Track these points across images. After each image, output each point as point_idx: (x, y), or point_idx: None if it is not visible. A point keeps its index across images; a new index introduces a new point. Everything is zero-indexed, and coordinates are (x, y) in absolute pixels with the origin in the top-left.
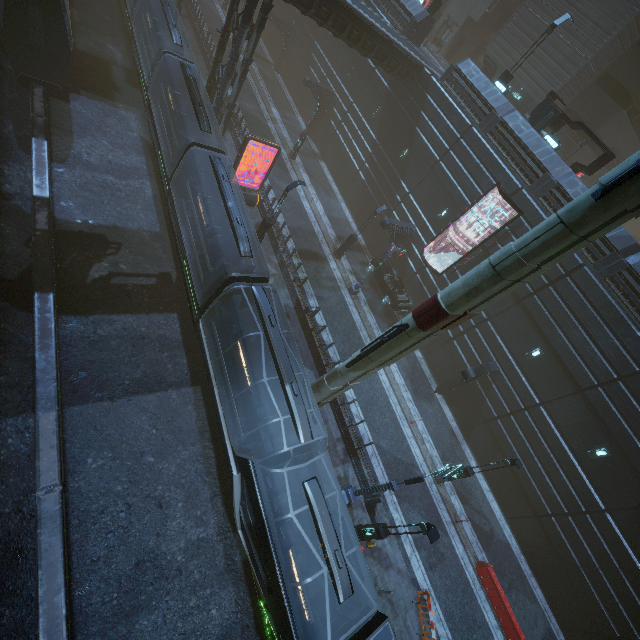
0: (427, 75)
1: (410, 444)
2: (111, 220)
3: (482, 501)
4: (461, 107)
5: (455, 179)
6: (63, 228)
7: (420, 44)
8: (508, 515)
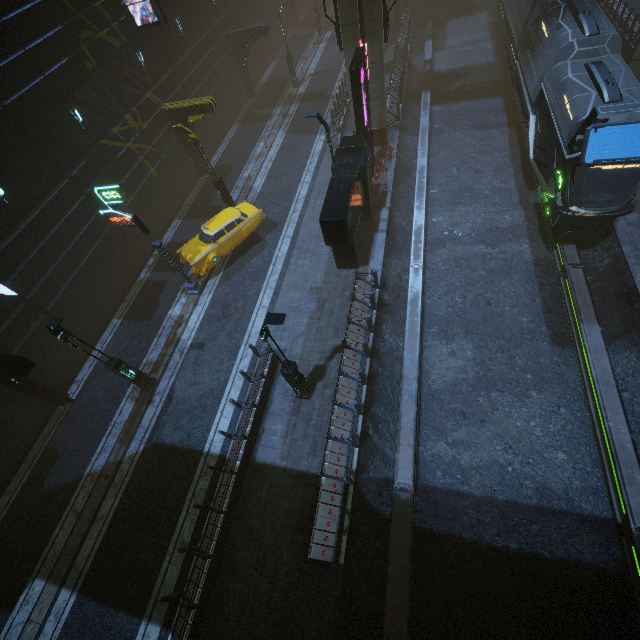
0: None
1: None
2: (463, 66)
3: None
4: None
5: None
6: (436, 75)
7: None
8: None
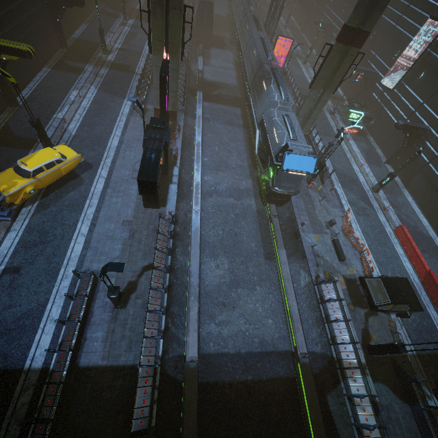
0: None
1: (357, 173)
2: (220, 81)
3: (411, 214)
4: None
5: (405, 30)
6: (205, 81)
7: None
8: (435, 226)
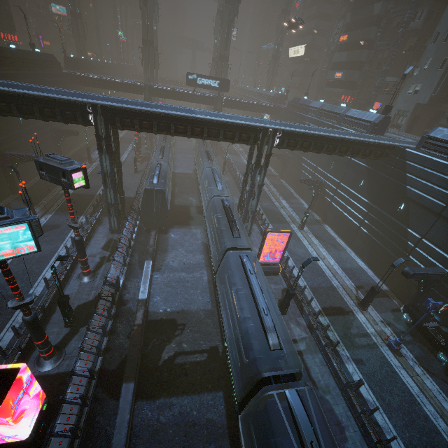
0: (400, 149)
1: None
2: (180, 305)
3: None
4: None
5: None
6: (151, 318)
7: (383, 133)
8: None
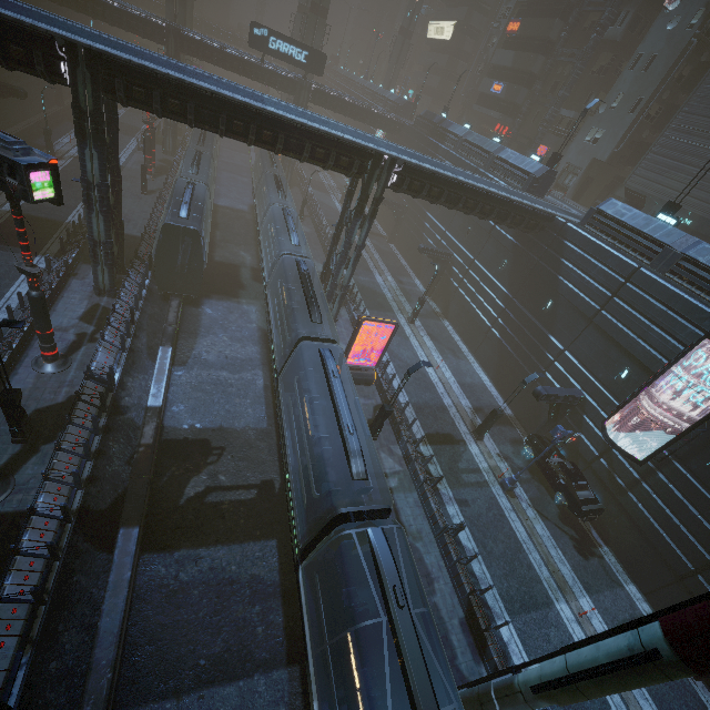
0: (561, 223)
1: None
2: (218, 420)
3: None
4: (616, 248)
5: (631, 331)
6: (169, 437)
7: (544, 195)
8: None
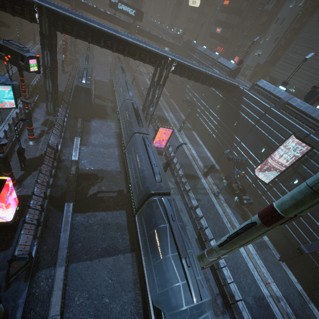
0: (241, 89)
1: (269, 301)
2: (100, 167)
3: None
4: (262, 100)
5: (266, 133)
6: (81, 172)
7: (235, 78)
8: None
